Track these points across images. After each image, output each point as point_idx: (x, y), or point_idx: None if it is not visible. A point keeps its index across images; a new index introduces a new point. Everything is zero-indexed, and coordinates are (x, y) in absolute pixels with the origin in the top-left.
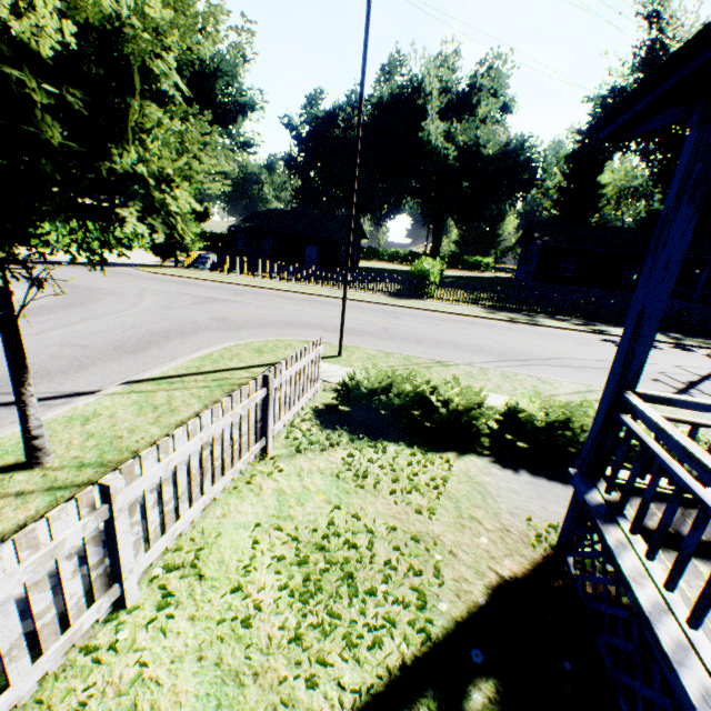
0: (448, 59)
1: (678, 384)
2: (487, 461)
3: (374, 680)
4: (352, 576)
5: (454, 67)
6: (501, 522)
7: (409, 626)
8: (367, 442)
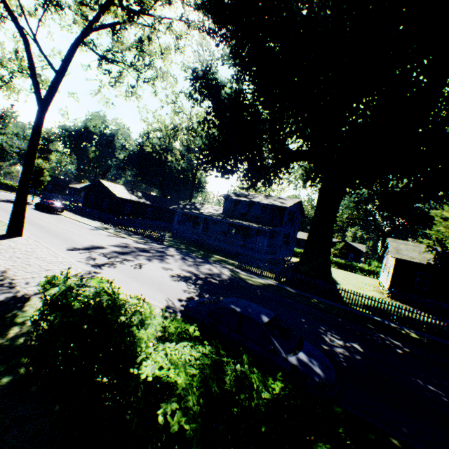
0: None
1: None
2: None
3: None
4: None
5: None
6: None
7: None
8: None
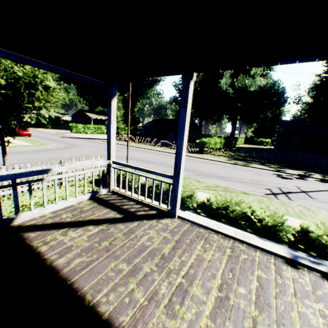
0: None
1: (278, 191)
2: None
3: None
4: None
5: None
6: None
7: None
8: (96, 187)
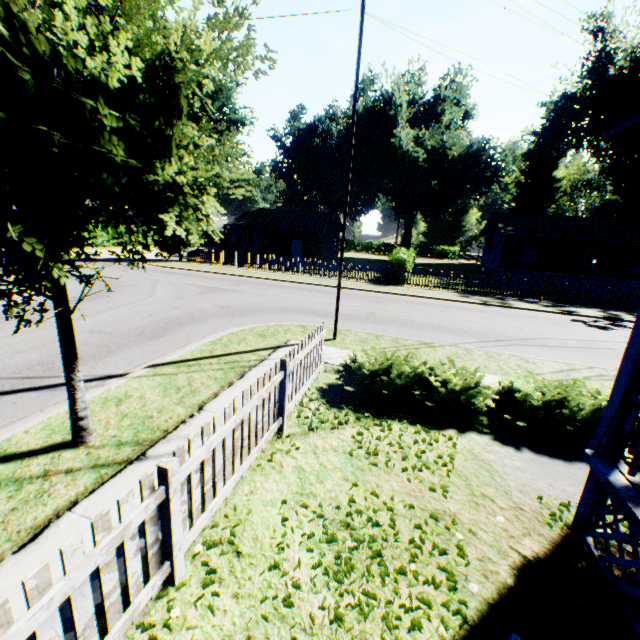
0: (414, 76)
1: None
2: (487, 439)
3: None
4: (380, 554)
5: (420, 82)
6: (513, 500)
7: (443, 607)
8: (372, 421)
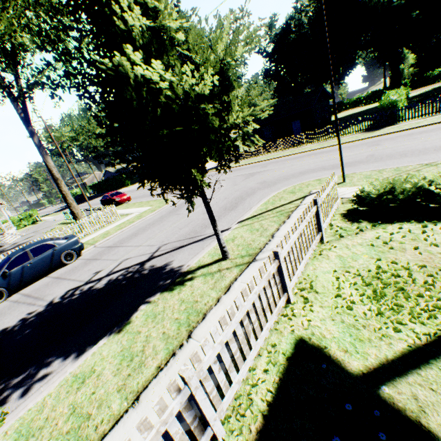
0: None
1: None
2: None
3: (436, 331)
4: (402, 289)
5: None
6: None
7: None
8: (384, 225)
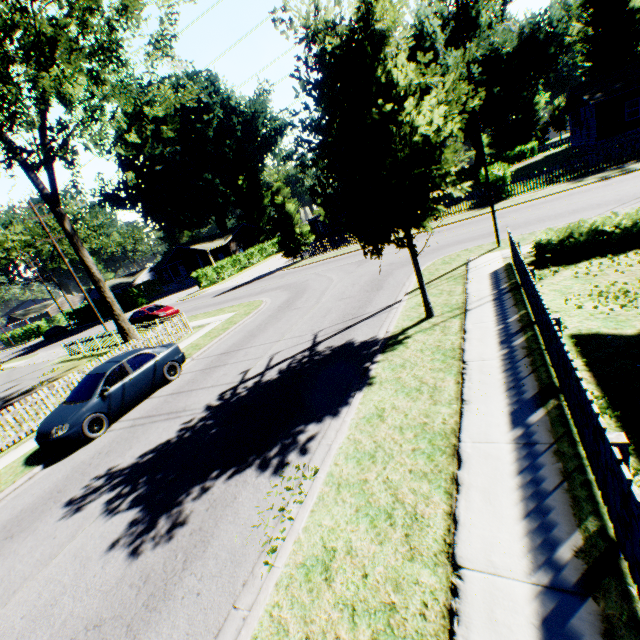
0: None
1: None
2: None
3: None
4: (627, 292)
5: None
6: None
7: None
8: (573, 265)
